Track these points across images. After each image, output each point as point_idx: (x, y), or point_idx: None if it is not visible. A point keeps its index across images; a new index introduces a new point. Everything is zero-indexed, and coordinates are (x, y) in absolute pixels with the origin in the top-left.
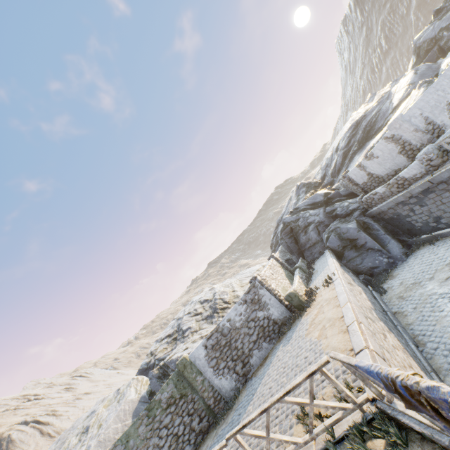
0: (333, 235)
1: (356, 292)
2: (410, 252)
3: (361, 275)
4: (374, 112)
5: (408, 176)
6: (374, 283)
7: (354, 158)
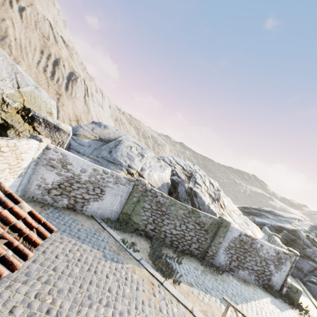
0: None
1: None
2: None
3: None
4: None
5: None
6: None
7: None
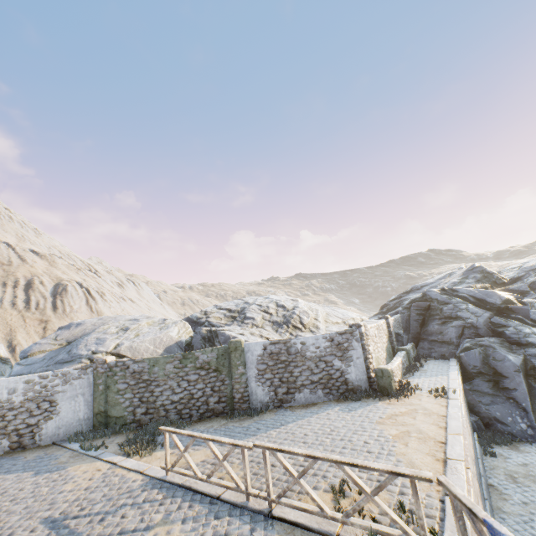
0: (478, 351)
1: (467, 429)
2: None
3: (475, 415)
4: None
5: None
6: (485, 435)
7: None
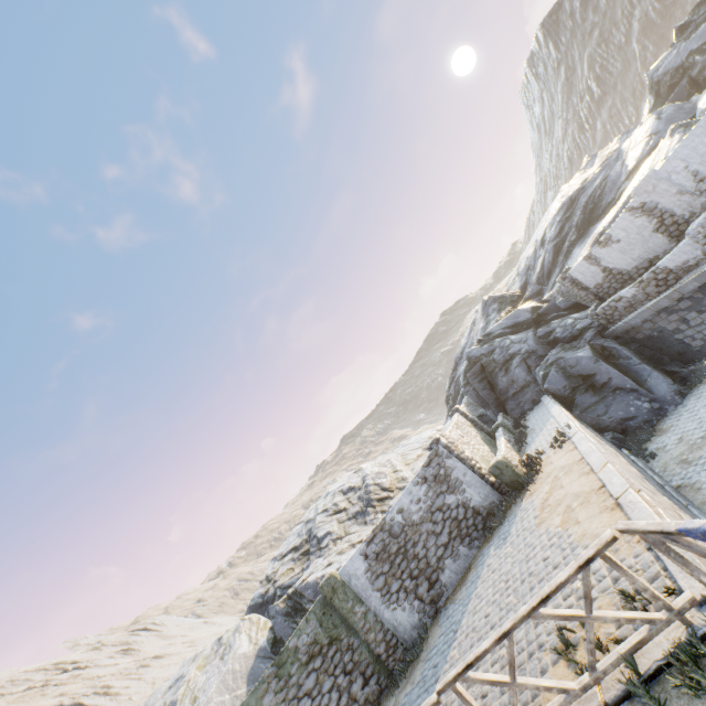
0: (554, 371)
1: (610, 452)
2: (687, 389)
3: (607, 432)
4: (597, 181)
5: (674, 266)
6: (631, 443)
7: (573, 252)
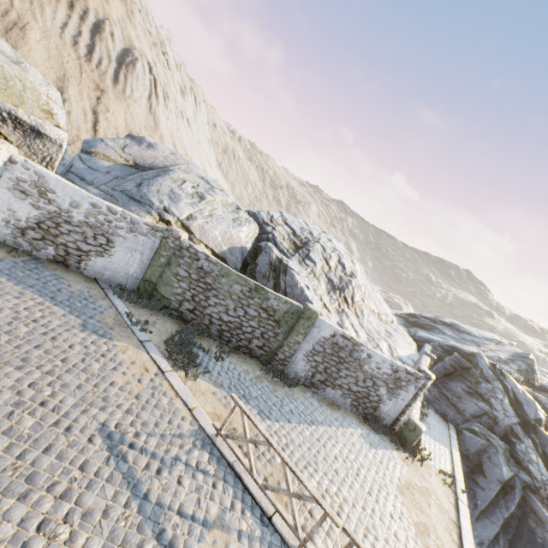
0: (482, 443)
1: None
2: None
3: None
4: None
5: None
6: None
7: None
